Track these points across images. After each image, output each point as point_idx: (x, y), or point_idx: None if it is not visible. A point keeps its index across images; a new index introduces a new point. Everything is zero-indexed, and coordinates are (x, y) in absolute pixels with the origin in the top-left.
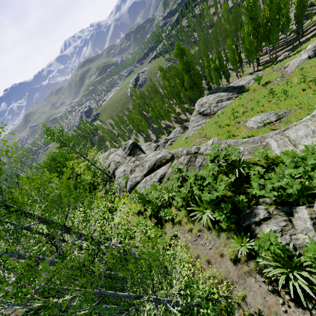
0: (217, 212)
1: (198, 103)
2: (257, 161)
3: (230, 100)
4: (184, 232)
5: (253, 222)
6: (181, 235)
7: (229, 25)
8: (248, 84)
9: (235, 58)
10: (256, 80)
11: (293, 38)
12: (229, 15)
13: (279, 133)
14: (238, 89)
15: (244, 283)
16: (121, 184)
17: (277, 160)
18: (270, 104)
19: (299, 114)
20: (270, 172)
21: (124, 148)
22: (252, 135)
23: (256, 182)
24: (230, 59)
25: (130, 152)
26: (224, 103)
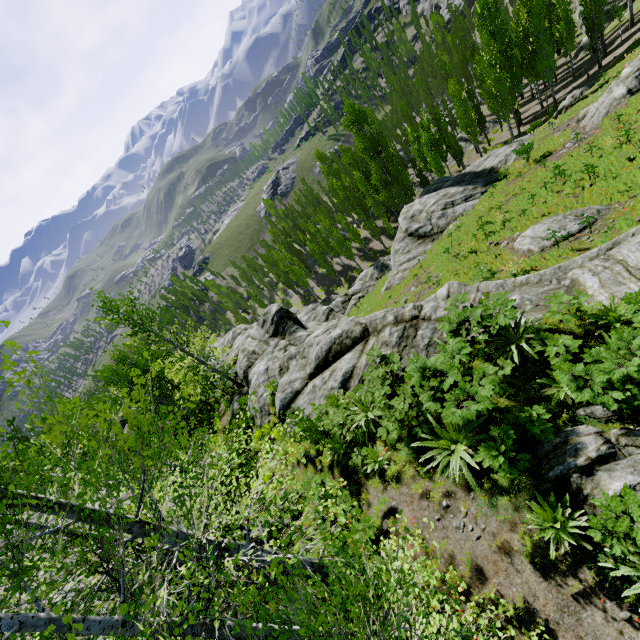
0: (485, 449)
1: (405, 215)
2: (557, 323)
3: (472, 201)
4: (413, 501)
5: (574, 469)
6: (406, 507)
7: (448, 56)
8: (503, 163)
9: (469, 115)
10: (522, 153)
11: (584, 61)
12: (446, 36)
13: (597, 256)
14: (484, 177)
15: (578, 626)
16: (262, 399)
17: (607, 317)
18: (560, 199)
19: (632, 211)
20: (593, 345)
21: (262, 322)
22: (532, 266)
23: (568, 372)
24: (460, 119)
25: (275, 330)
26: (459, 209)
